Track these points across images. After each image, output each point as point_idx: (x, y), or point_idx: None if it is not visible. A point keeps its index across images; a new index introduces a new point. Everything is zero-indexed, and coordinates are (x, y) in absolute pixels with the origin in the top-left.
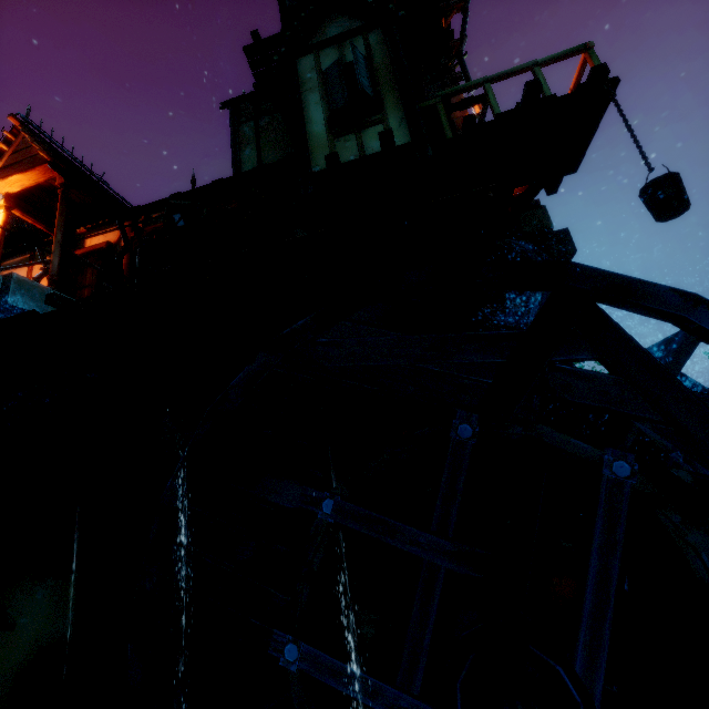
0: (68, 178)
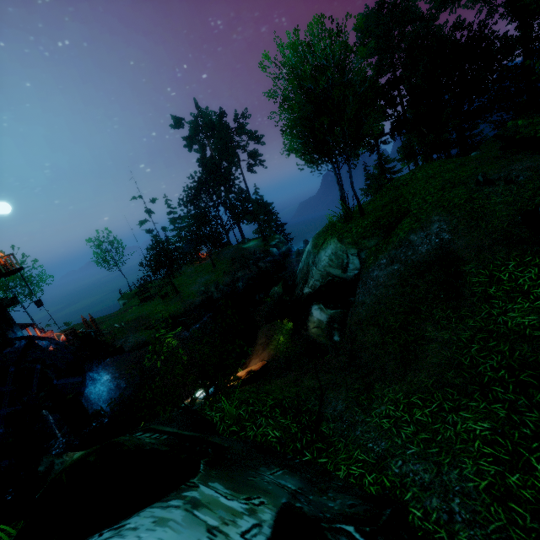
0: None
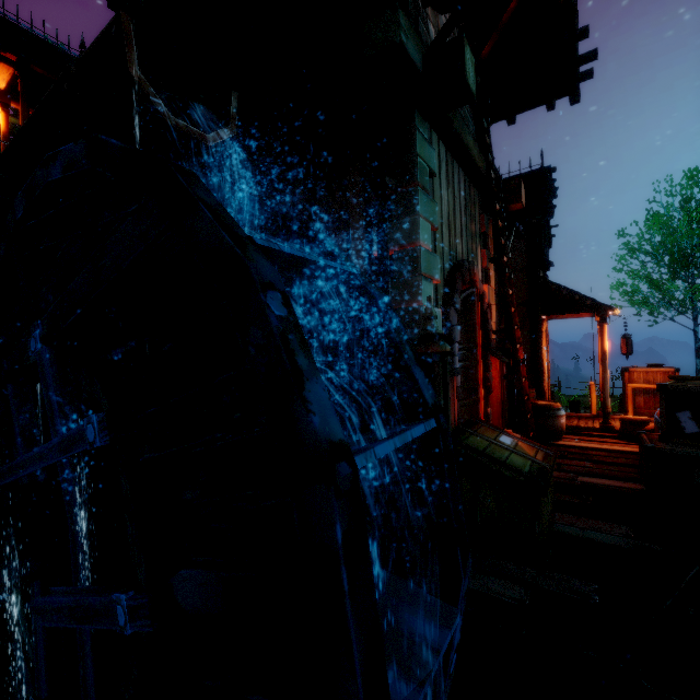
0: (14, 67)
